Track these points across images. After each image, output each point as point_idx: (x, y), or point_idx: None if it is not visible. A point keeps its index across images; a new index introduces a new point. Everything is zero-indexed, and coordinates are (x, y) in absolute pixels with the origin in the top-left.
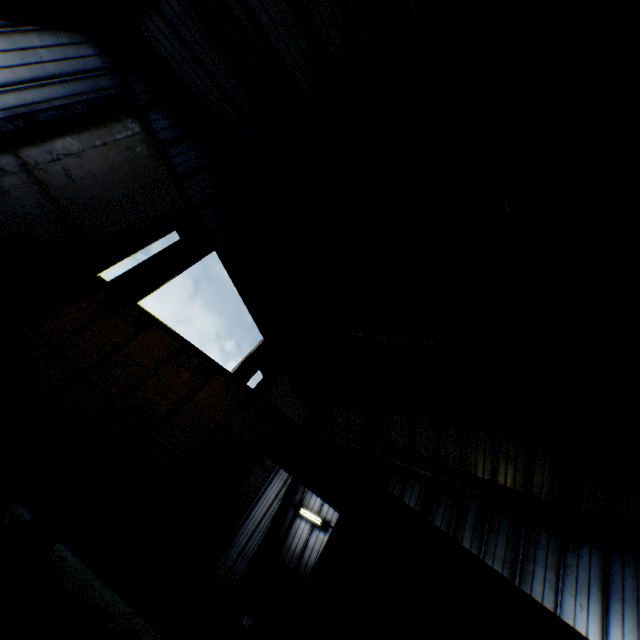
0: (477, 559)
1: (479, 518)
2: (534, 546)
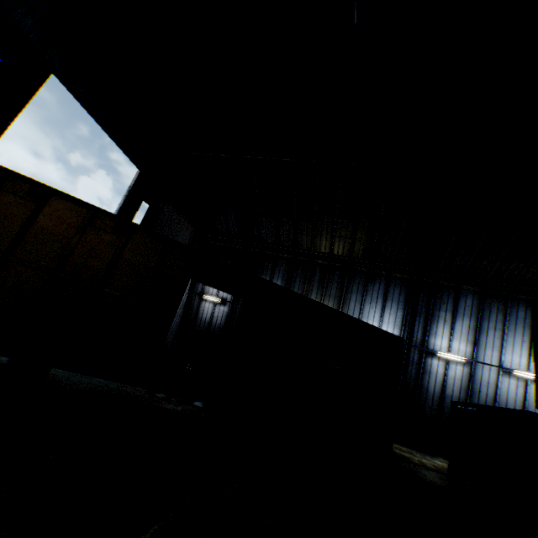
0: (330, 308)
1: (322, 276)
2: (352, 285)
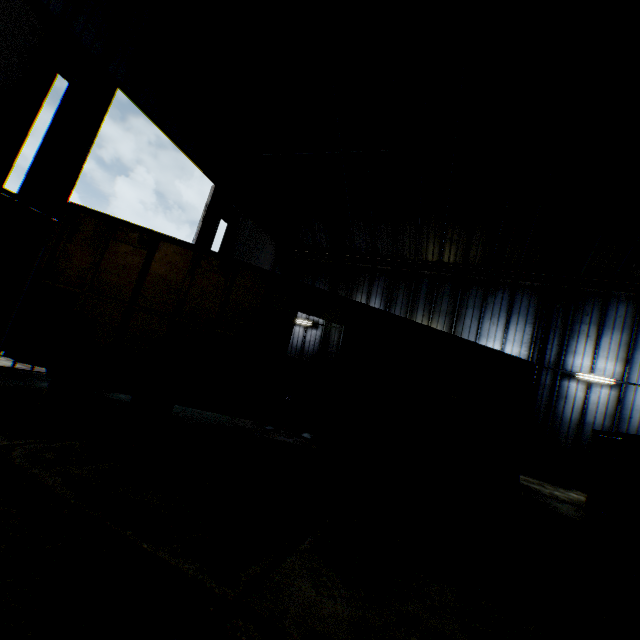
0: (447, 334)
1: (430, 290)
2: (467, 298)
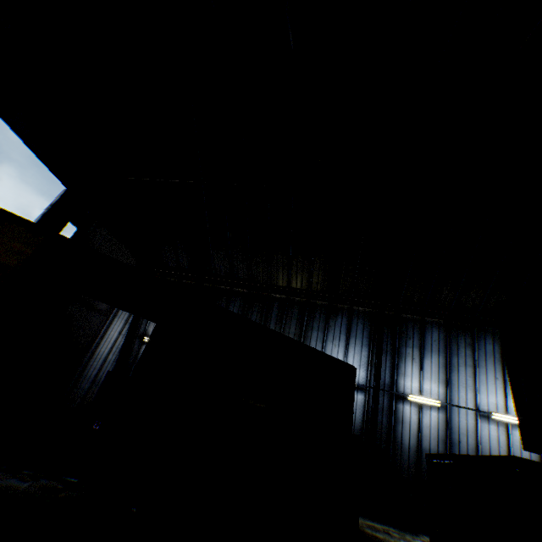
0: (253, 323)
1: (280, 312)
2: (312, 321)
